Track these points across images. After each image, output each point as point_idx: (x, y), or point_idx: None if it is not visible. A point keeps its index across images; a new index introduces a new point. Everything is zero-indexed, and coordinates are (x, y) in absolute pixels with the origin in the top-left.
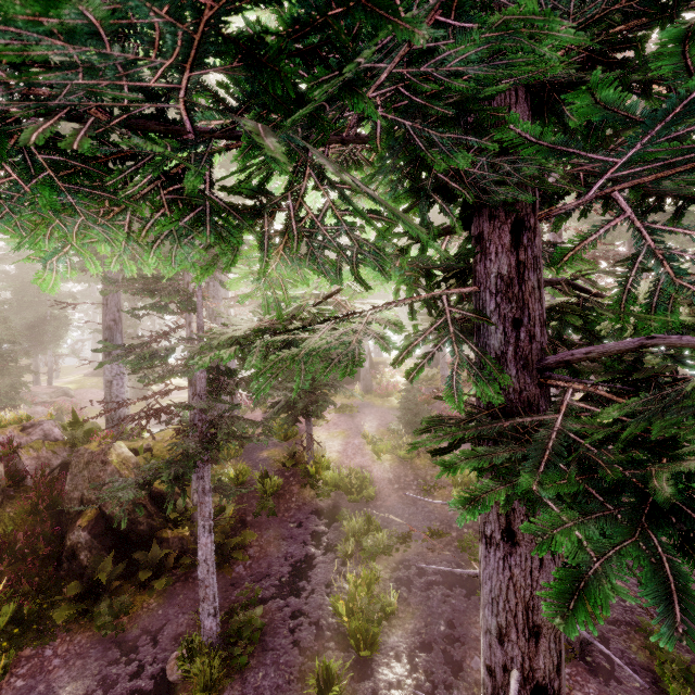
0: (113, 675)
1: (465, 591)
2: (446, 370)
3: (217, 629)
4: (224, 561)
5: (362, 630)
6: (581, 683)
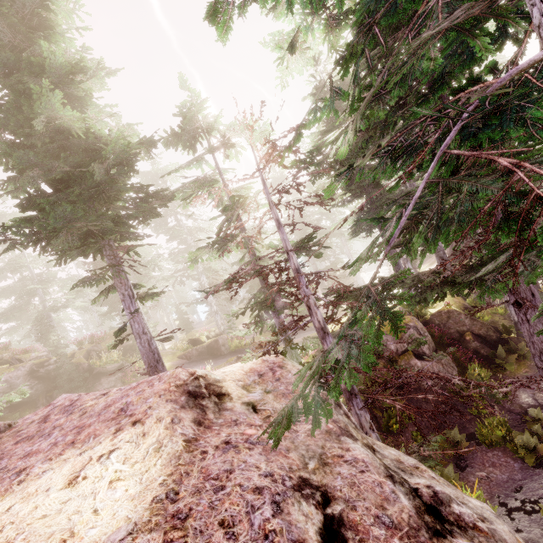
0: None
1: None
2: None
3: None
4: None
5: None
6: None
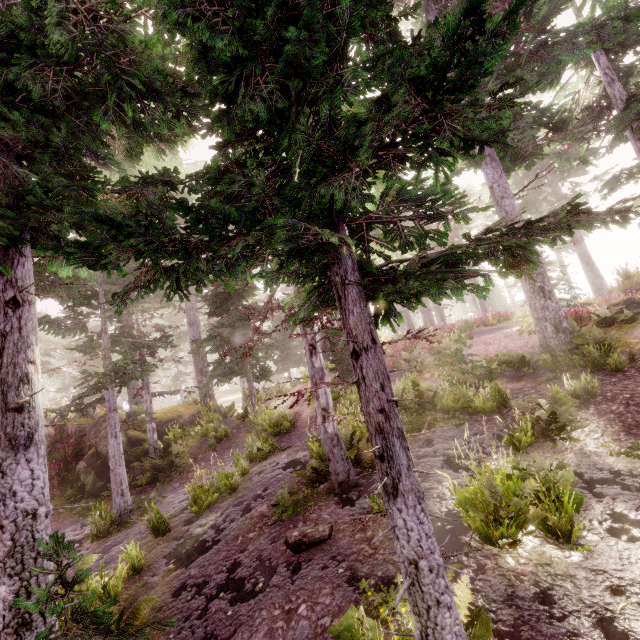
0: (68, 535)
1: (294, 469)
2: (413, 330)
3: (125, 505)
4: (169, 481)
5: (204, 498)
6: (322, 510)
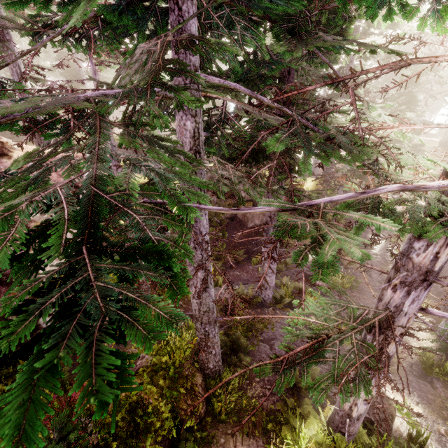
0: None
1: None
2: None
3: None
4: None
5: None
6: None
